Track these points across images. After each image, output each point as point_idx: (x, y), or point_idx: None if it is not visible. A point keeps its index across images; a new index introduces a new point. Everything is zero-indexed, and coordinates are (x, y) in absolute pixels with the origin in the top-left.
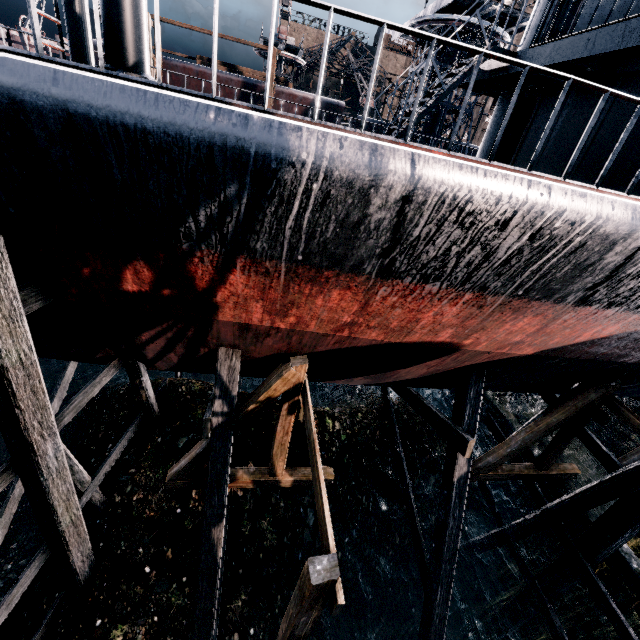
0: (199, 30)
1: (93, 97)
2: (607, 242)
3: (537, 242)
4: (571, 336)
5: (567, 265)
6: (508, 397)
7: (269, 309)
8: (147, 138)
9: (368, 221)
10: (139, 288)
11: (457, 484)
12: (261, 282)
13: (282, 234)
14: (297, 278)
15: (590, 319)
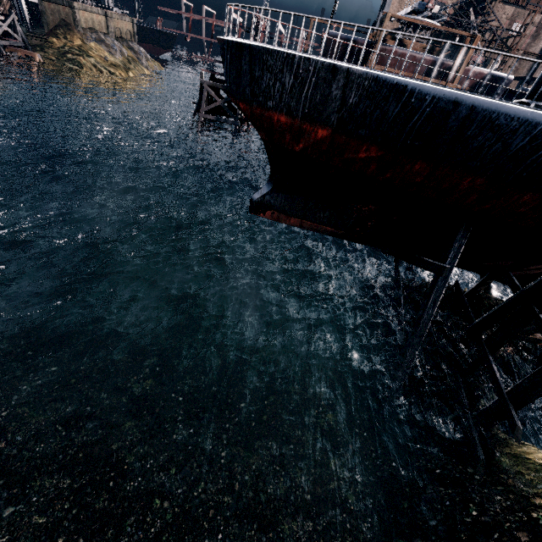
0: (419, 23)
1: None
2: None
3: None
4: None
5: None
6: None
7: None
8: None
9: None
10: None
11: None
12: None
13: None
14: None
15: None
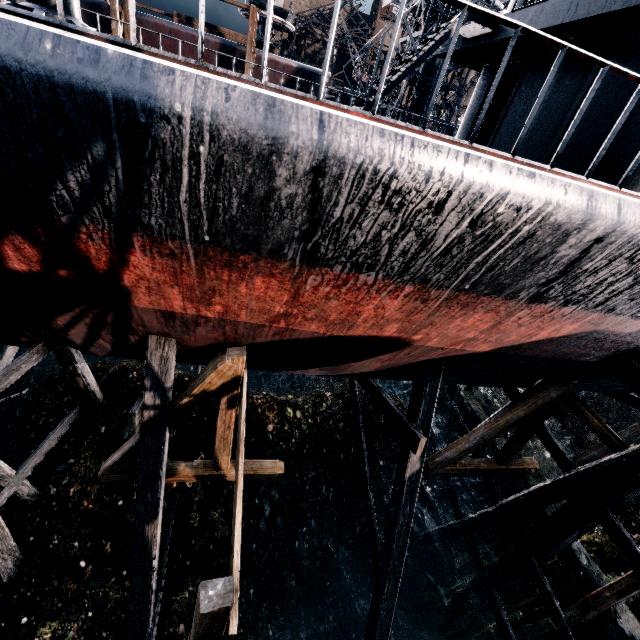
0: None
1: None
2: (559, 233)
3: (479, 230)
4: (528, 334)
5: (516, 257)
6: (478, 388)
7: (189, 296)
8: None
9: (277, 197)
10: (29, 267)
11: (409, 481)
12: (169, 265)
13: (178, 209)
14: (210, 262)
15: (546, 317)
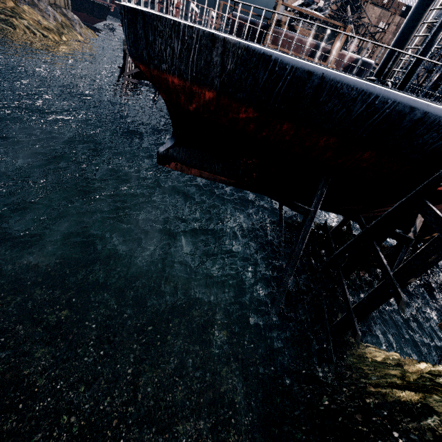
0: (304, 12)
1: None
2: None
3: None
4: None
5: None
6: None
7: None
8: None
9: None
10: None
11: None
12: None
13: None
14: None
15: None
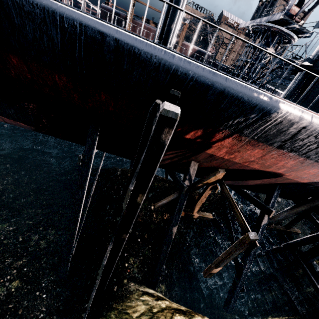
0: (154, 9)
1: (234, 86)
2: None
3: None
4: None
5: None
6: None
7: (228, 151)
8: (241, 99)
9: (287, 131)
10: (190, 137)
11: (262, 227)
12: (235, 143)
13: (256, 130)
14: (248, 143)
15: None
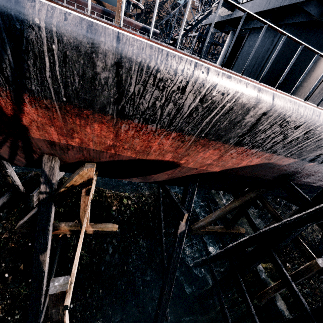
0: None
1: None
2: (245, 108)
3: (205, 104)
4: (237, 163)
5: (225, 121)
6: (222, 193)
7: (60, 132)
8: None
9: (99, 78)
10: None
11: (179, 235)
12: (46, 114)
13: (46, 81)
14: (68, 113)
15: (244, 154)
